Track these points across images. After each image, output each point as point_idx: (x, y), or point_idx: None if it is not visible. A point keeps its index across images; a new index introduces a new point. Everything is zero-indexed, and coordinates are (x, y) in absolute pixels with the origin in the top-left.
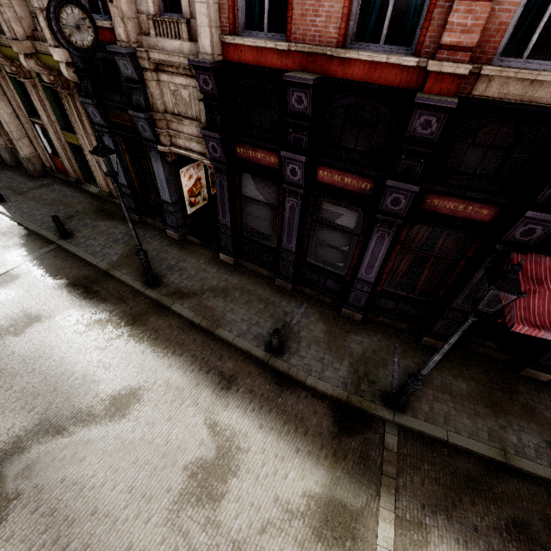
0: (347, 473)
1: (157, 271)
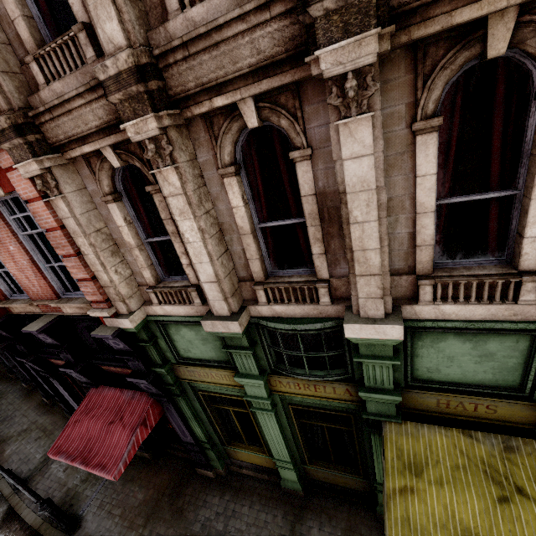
0: None
1: None
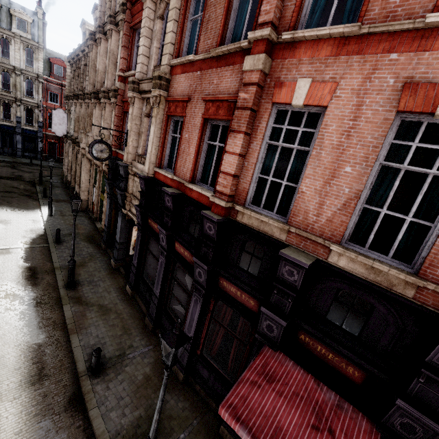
0: None
1: (81, 280)
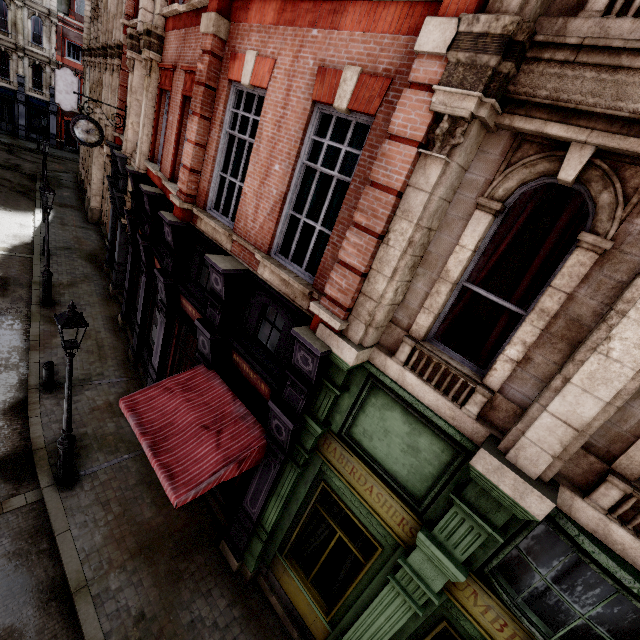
0: None
1: (63, 301)
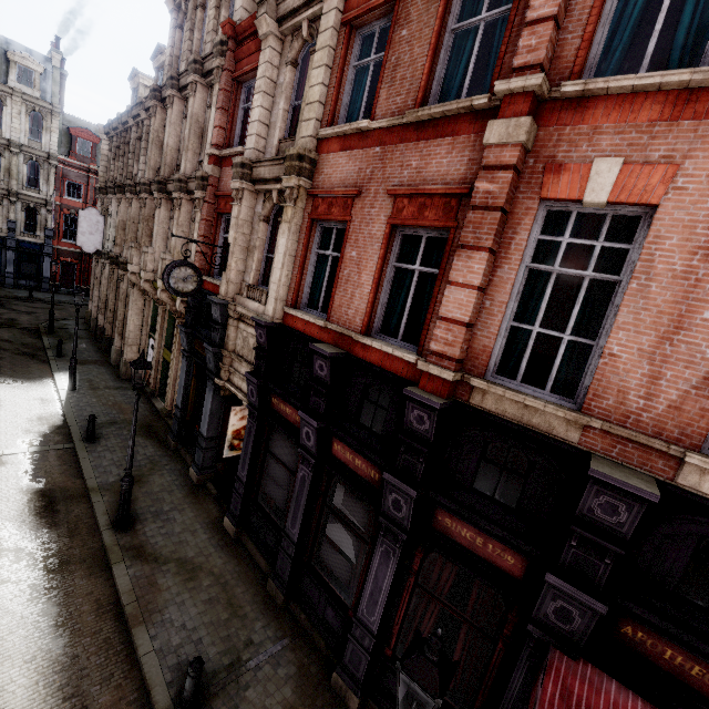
0: None
1: (141, 512)
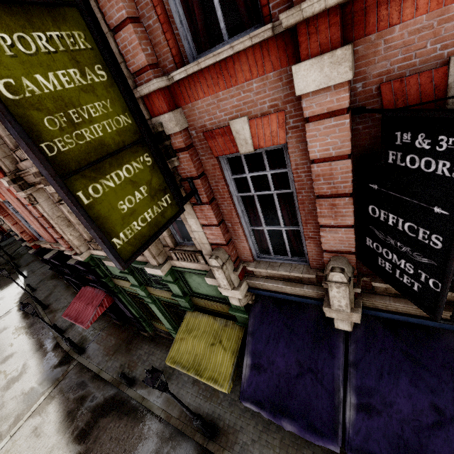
0: (48, 380)
1: (51, 302)
